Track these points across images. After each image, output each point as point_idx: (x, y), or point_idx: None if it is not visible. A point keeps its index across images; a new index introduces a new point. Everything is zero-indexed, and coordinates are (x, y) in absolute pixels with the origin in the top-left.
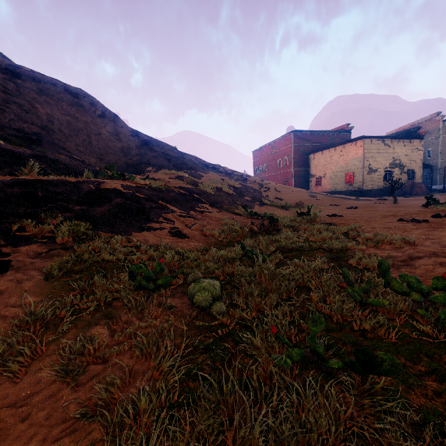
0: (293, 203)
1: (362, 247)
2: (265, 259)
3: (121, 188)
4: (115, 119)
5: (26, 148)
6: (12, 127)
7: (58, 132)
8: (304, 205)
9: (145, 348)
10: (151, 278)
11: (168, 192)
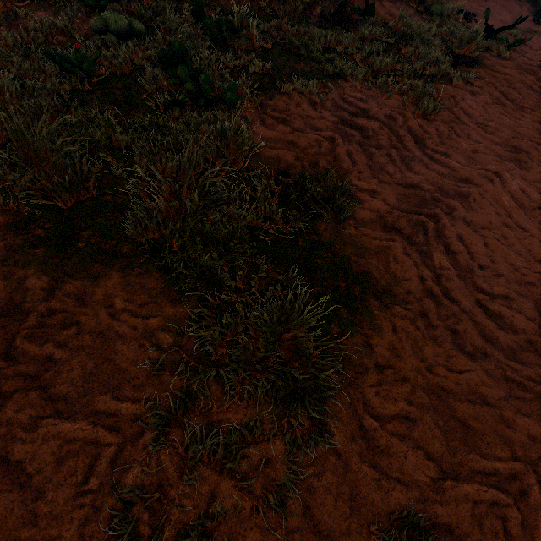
0: None
1: (357, 84)
2: (226, 37)
3: None
4: None
5: None
6: None
7: None
8: None
9: (40, 30)
10: None
11: None
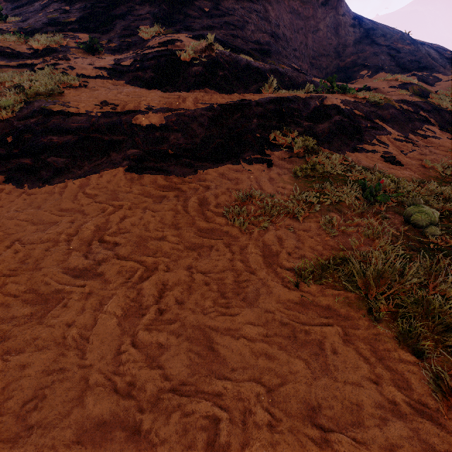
0: None
1: None
2: None
3: (340, 104)
4: (337, 4)
5: (262, 62)
6: (252, 40)
7: (281, 37)
8: None
9: (371, 233)
10: (372, 193)
11: (386, 108)
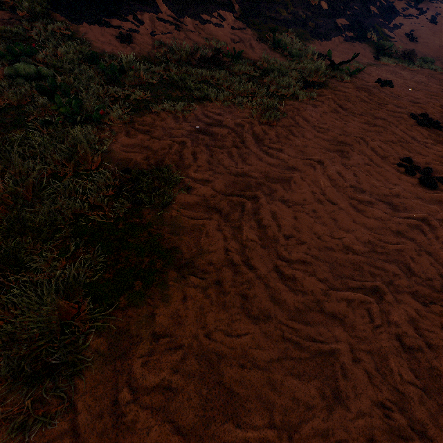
0: (399, 50)
1: (217, 103)
2: (118, 76)
3: None
4: None
5: None
6: None
7: None
8: (415, 58)
9: None
10: (14, 53)
11: None
